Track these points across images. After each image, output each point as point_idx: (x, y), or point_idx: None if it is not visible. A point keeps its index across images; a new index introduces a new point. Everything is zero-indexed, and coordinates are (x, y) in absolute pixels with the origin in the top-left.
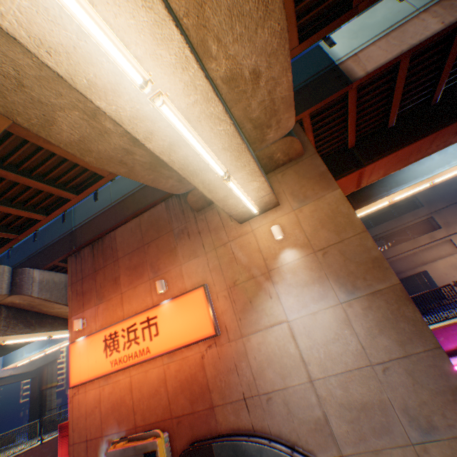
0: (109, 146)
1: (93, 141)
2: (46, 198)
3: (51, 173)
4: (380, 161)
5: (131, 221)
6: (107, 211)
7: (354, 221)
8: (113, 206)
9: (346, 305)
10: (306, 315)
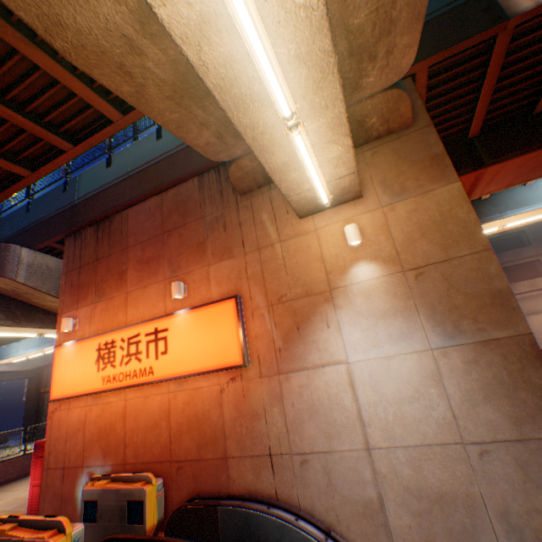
0: (96, 22)
1: (65, 0)
2: (30, 144)
3: (34, 102)
4: (512, 161)
5: (150, 199)
6: (121, 183)
7: (474, 233)
8: (129, 177)
9: (439, 353)
10: (376, 358)
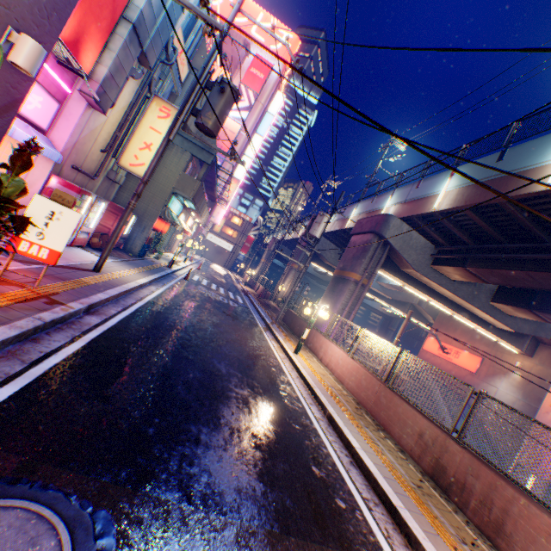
0: None
1: None
2: None
3: None
4: None
5: None
6: None
7: (547, 384)
8: None
9: (517, 399)
10: (503, 391)
